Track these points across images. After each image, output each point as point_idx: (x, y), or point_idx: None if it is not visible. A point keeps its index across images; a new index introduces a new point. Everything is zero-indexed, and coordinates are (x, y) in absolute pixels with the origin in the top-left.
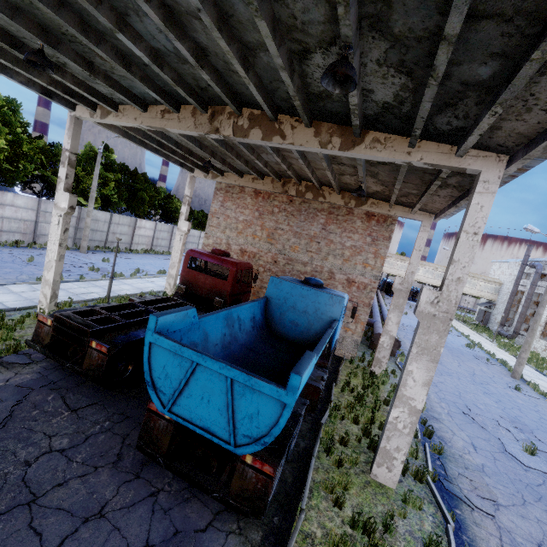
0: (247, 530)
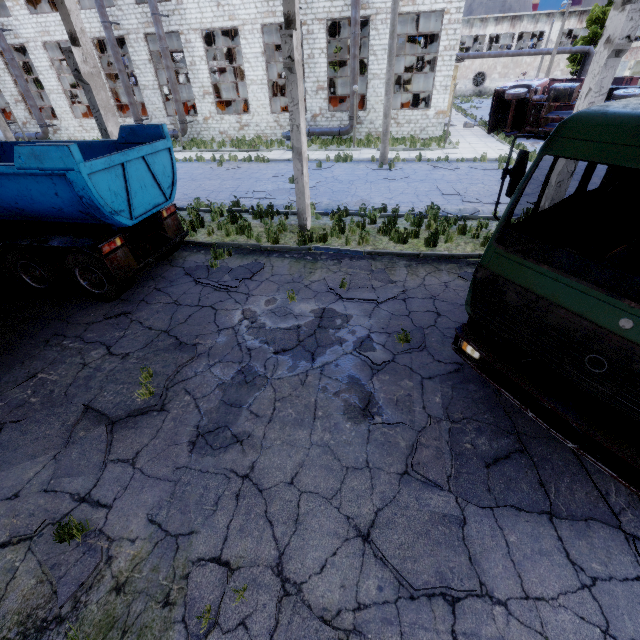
0: (183, 256)
